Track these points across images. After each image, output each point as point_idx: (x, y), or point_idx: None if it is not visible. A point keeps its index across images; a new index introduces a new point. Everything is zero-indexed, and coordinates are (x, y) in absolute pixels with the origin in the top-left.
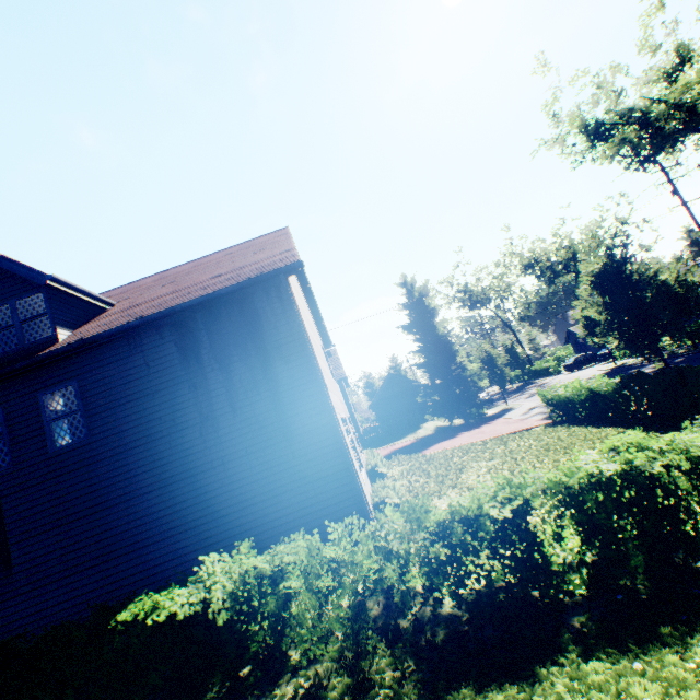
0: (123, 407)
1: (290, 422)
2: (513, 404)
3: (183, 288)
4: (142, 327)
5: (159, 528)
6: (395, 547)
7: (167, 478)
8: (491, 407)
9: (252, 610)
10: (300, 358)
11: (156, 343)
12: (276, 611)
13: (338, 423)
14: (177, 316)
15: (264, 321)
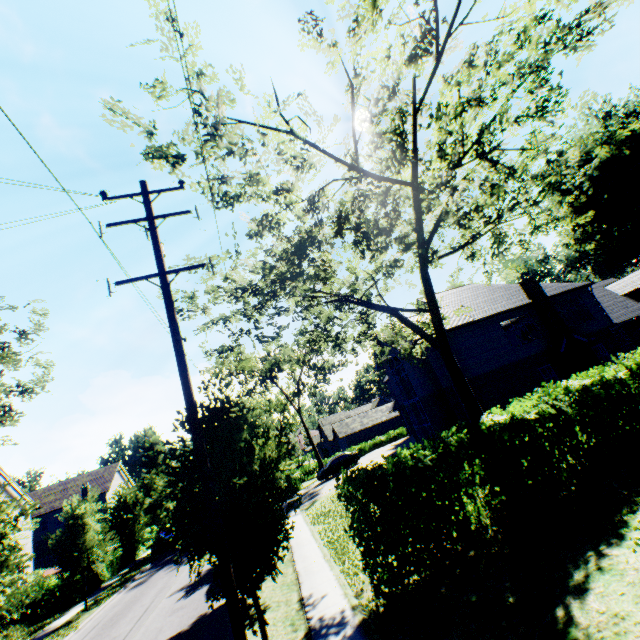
0: None
1: None
2: None
3: None
4: None
5: None
6: None
7: None
8: None
9: None
10: None
11: None
12: None
13: None
14: None
15: None
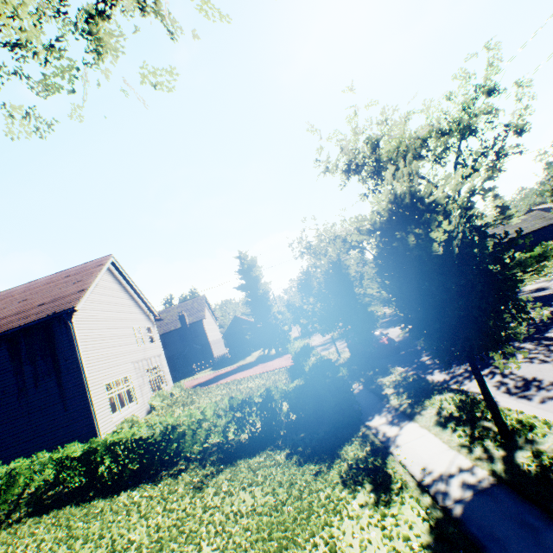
0: None
1: (65, 392)
2: (313, 339)
3: (23, 310)
4: None
5: None
6: (36, 468)
7: None
8: (305, 339)
9: None
10: (73, 358)
11: None
12: None
13: (90, 393)
14: (9, 335)
15: (56, 337)
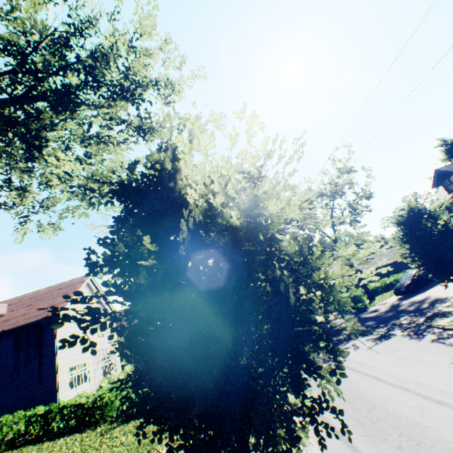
0: None
1: (43, 371)
2: None
3: (28, 312)
4: (4, 333)
5: None
6: (16, 419)
7: None
8: None
9: None
10: (52, 347)
11: (7, 339)
12: None
13: (58, 372)
14: (17, 329)
15: (45, 332)
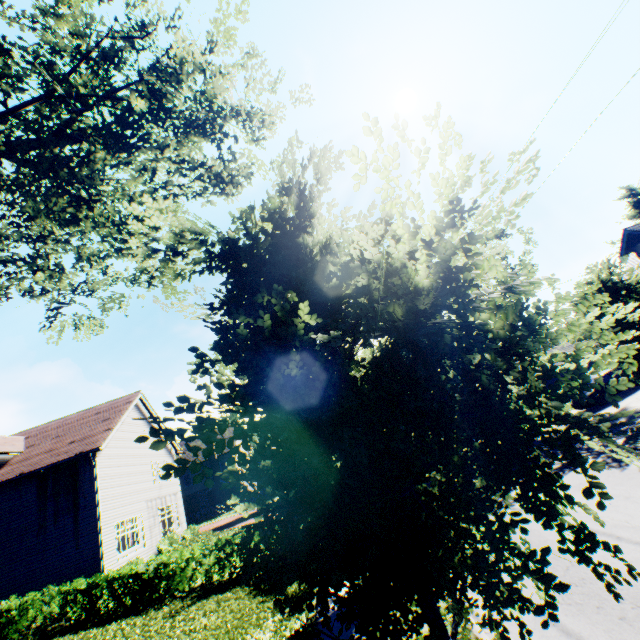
0: (5, 519)
1: (79, 530)
2: None
3: (55, 447)
4: (23, 478)
5: (6, 585)
6: (47, 598)
7: (16, 558)
8: None
9: (1, 621)
10: (92, 495)
11: (28, 486)
12: (7, 621)
13: (101, 531)
14: (40, 472)
15: (80, 475)
